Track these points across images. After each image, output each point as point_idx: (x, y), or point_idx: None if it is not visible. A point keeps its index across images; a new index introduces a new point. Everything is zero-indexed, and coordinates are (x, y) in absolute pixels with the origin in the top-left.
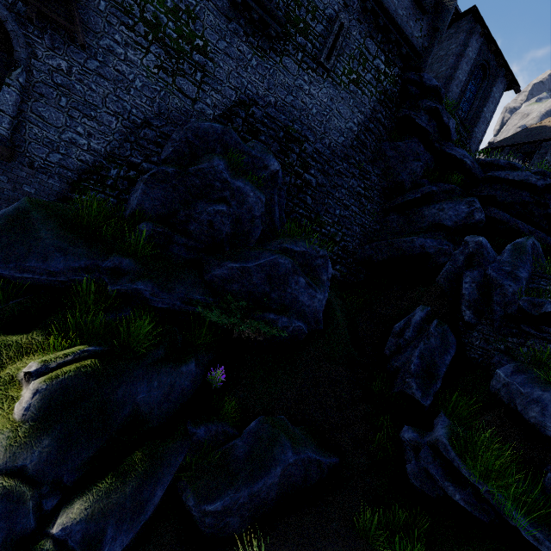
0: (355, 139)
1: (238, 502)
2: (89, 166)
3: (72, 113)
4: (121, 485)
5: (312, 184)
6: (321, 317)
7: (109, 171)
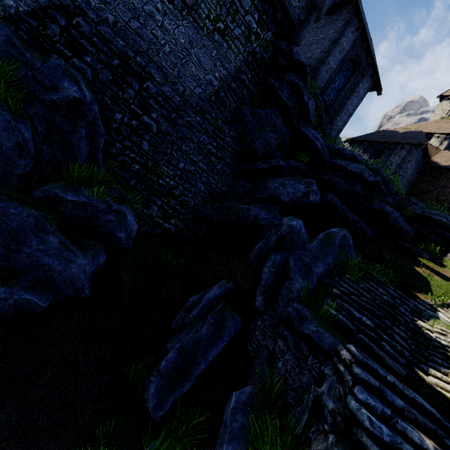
0: (214, 95)
1: None
2: None
3: None
4: None
5: (153, 129)
6: (85, 284)
7: None
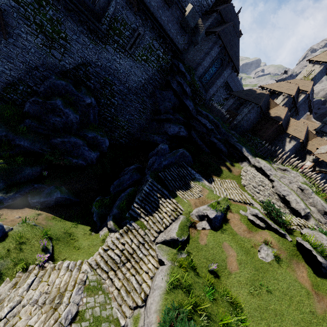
0: (142, 86)
1: (40, 201)
2: (10, 82)
3: (2, 60)
4: (10, 192)
5: (115, 104)
6: (94, 160)
7: (19, 87)
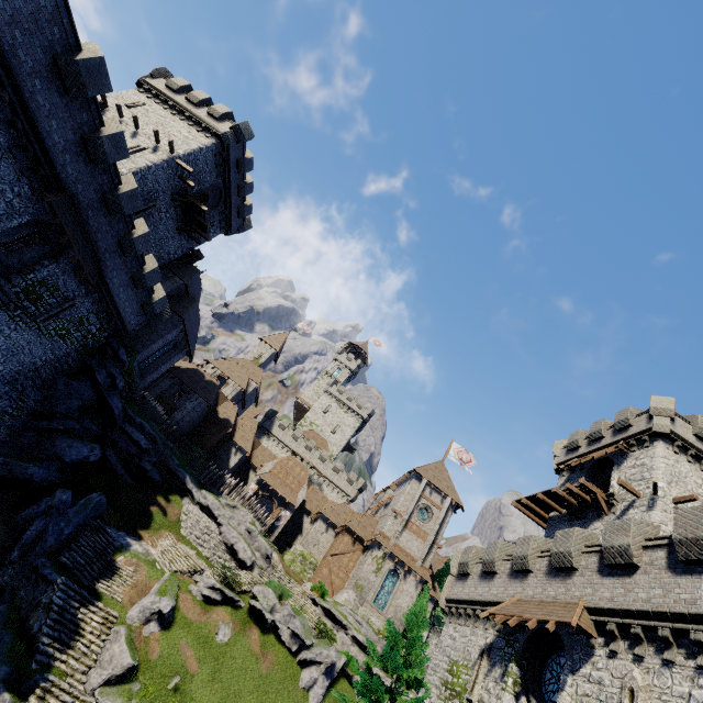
0: (34, 370)
1: None
2: None
3: None
4: None
5: None
6: None
7: None
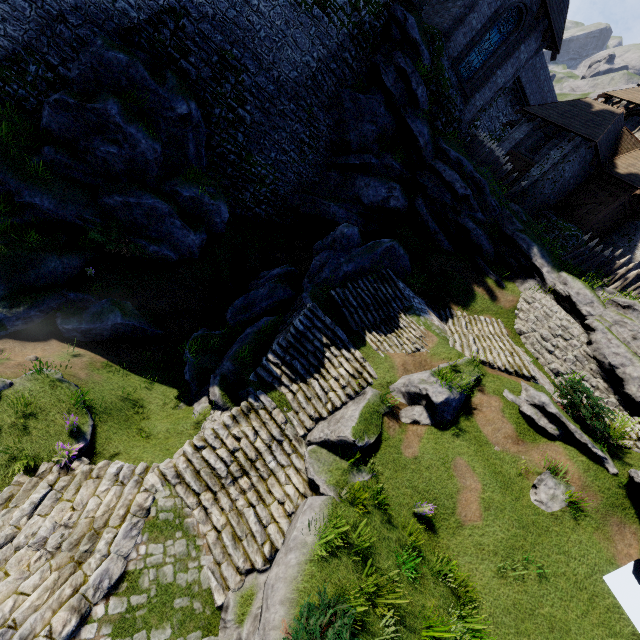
0: (311, 78)
1: (81, 329)
2: (9, 53)
3: None
4: (18, 305)
5: (247, 122)
6: (196, 251)
7: (29, 66)
